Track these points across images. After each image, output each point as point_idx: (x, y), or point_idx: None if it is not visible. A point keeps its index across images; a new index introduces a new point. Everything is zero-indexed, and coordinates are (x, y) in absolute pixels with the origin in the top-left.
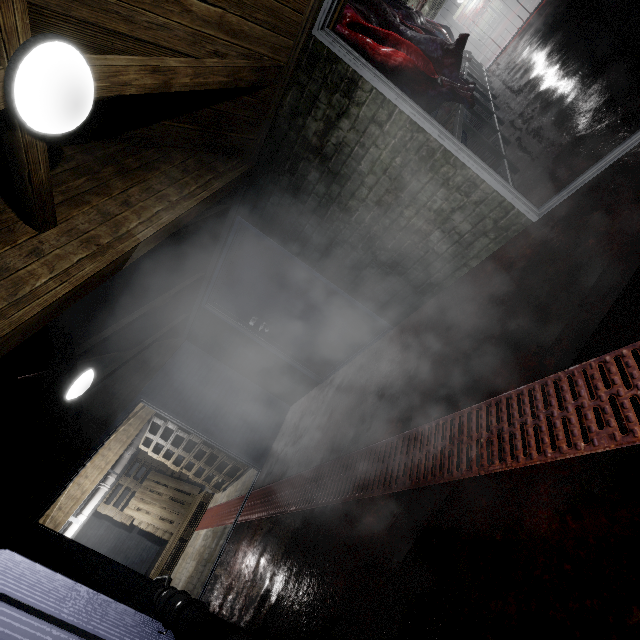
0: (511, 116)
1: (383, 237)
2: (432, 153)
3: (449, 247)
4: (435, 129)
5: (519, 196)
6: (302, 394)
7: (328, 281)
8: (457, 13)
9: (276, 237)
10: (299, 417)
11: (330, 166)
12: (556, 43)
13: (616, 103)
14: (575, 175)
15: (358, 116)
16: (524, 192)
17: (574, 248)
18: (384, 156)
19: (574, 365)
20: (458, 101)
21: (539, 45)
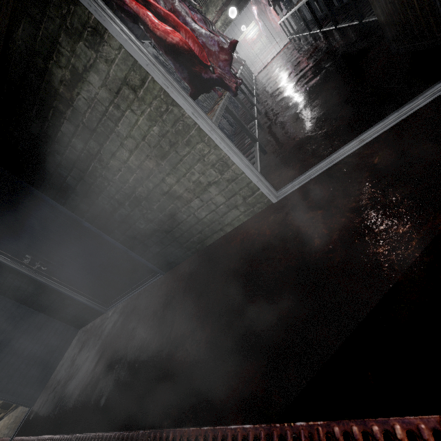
0: (266, 109)
1: (148, 198)
2: (188, 129)
3: (208, 214)
4: (189, 106)
5: (263, 180)
6: (89, 321)
7: (99, 231)
8: (241, 37)
9: (35, 184)
10: (79, 348)
11: (85, 121)
12: (294, 68)
13: (331, 116)
14: (304, 168)
15: (109, 74)
16: (269, 172)
17: (303, 244)
18: (141, 122)
19: (301, 420)
20: (225, 88)
21: (285, 67)
